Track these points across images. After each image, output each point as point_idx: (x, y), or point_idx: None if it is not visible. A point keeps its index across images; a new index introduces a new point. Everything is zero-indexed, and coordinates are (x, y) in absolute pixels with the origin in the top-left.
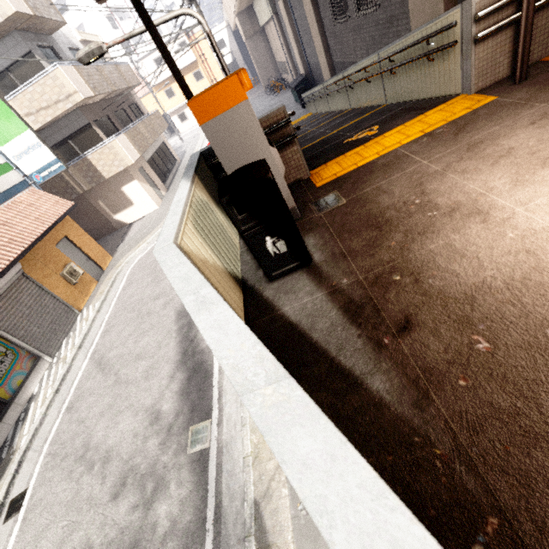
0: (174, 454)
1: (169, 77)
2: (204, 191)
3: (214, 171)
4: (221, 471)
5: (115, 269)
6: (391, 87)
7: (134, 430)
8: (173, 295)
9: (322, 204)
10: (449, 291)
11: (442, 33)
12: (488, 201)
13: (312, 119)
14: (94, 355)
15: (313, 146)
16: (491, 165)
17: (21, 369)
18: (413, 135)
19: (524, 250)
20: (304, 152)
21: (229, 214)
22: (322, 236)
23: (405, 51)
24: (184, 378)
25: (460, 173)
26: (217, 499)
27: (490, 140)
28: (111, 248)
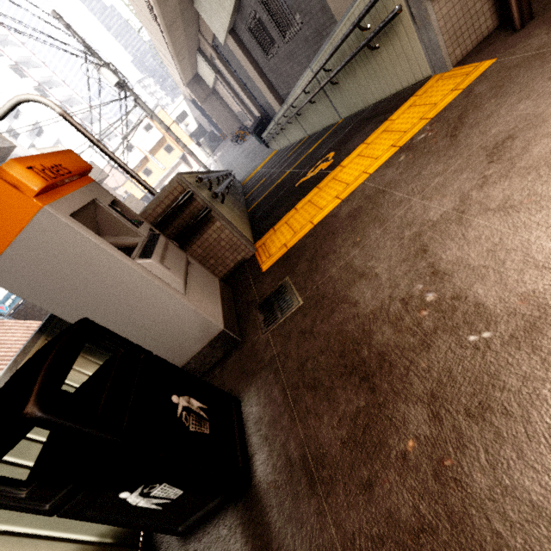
0: None
1: (143, 159)
2: None
3: None
4: None
5: None
6: (339, 100)
7: None
8: None
9: (269, 309)
10: None
11: (374, 4)
12: None
13: (276, 157)
14: None
15: (268, 194)
16: None
17: None
18: (382, 154)
19: None
20: (259, 205)
21: None
22: (270, 395)
23: (338, 51)
24: None
25: (499, 213)
26: None
27: (527, 128)
28: None
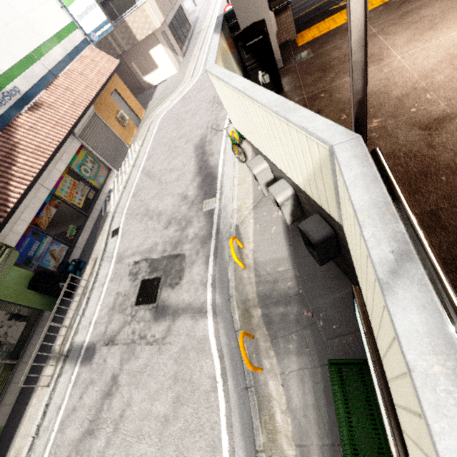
0: (195, 212)
1: None
2: (226, 43)
3: (231, 30)
4: (220, 217)
5: (149, 120)
6: None
7: (173, 203)
8: (192, 136)
9: (298, 58)
10: (342, 99)
11: None
12: (388, 52)
13: None
14: (143, 170)
15: (308, 12)
16: (405, 29)
17: (102, 174)
18: (376, 4)
19: (386, 78)
20: (299, 18)
21: (241, 53)
22: (292, 77)
23: None
24: (200, 180)
25: (385, 35)
26: (217, 226)
27: (417, 10)
28: (143, 104)
